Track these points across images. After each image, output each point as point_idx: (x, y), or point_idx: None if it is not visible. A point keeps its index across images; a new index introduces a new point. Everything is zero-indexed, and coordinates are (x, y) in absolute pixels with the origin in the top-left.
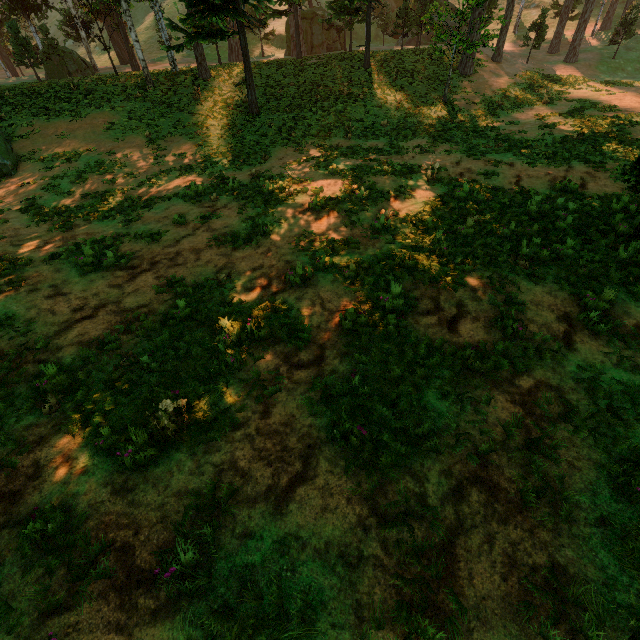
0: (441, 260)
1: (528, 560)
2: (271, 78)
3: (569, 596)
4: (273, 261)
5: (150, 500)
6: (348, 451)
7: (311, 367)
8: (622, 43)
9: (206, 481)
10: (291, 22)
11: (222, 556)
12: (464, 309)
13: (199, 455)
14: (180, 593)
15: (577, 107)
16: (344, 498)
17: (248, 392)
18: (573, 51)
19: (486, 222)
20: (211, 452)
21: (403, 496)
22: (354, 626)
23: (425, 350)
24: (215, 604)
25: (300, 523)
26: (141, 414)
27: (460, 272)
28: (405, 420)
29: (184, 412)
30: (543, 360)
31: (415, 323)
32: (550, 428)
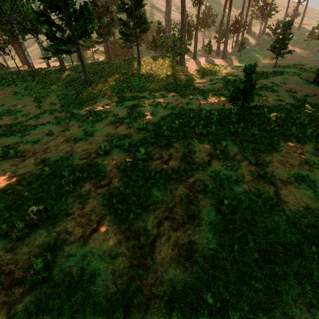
0: (165, 138)
1: (182, 241)
2: (96, 69)
3: (193, 250)
4: (93, 146)
5: (24, 251)
6: (117, 216)
7: (105, 187)
8: (243, 51)
9: (52, 239)
10: (106, 45)
11: (56, 266)
12: (172, 156)
13: (50, 229)
14: (35, 283)
15: (225, 76)
16: (113, 234)
17: (75, 200)
18: (224, 54)
19: (185, 122)
20: (56, 227)
21: (138, 229)
22: (111, 279)
23: (154, 173)
24: (51, 284)
25: (93, 247)
26: (23, 217)
27: (172, 142)
28: (142, 200)
29: (43, 212)
30: (199, 171)
31: (151, 164)
32: (198, 195)
